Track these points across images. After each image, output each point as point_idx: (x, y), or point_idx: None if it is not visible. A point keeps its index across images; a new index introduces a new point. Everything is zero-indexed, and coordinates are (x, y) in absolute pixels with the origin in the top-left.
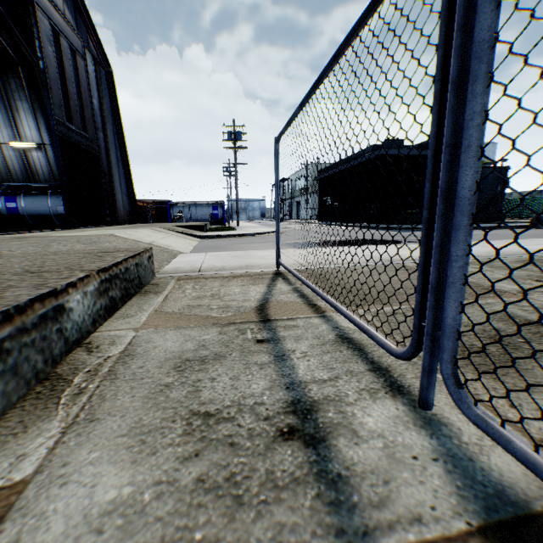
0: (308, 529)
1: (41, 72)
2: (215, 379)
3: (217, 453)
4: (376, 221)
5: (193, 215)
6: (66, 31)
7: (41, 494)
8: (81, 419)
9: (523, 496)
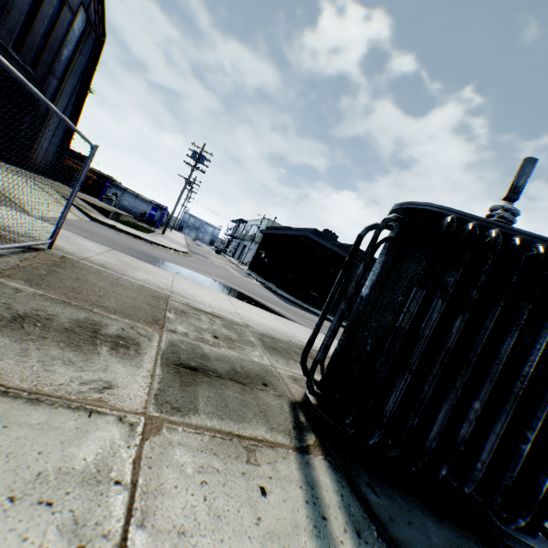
0: None
1: None
2: None
3: None
4: (285, 288)
5: (130, 204)
6: None
7: None
8: None
9: None
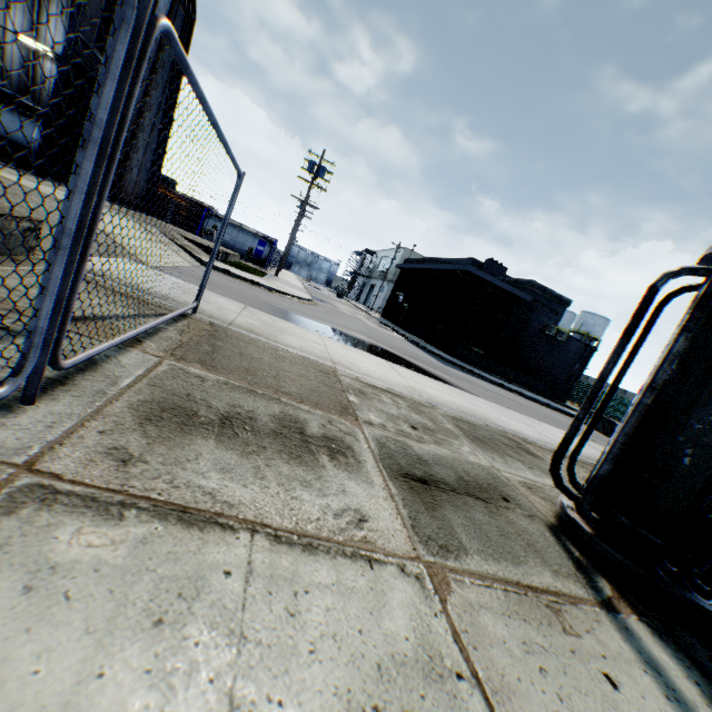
0: None
1: None
2: None
3: None
4: (435, 342)
5: (232, 239)
6: None
7: None
8: None
9: None
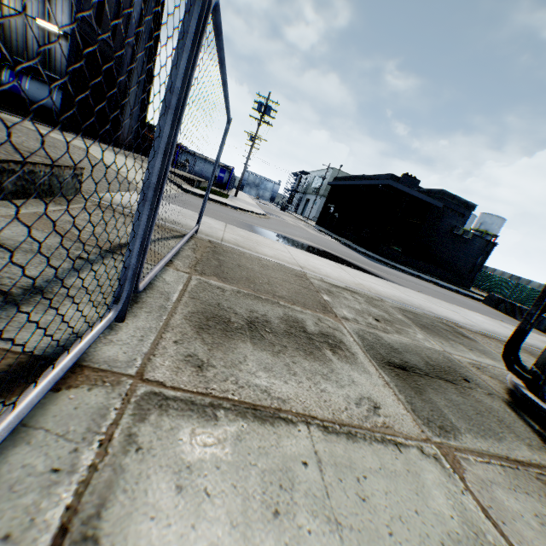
0: None
1: None
2: (5, 258)
3: None
4: (362, 244)
5: (200, 169)
6: None
7: None
8: None
9: (88, 360)
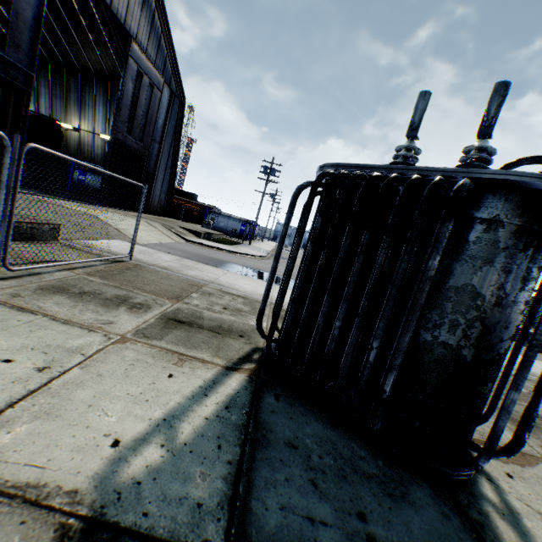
0: None
1: (118, 99)
2: None
3: None
4: None
5: (224, 225)
6: (150, 73)
7: None
8: None
9: None
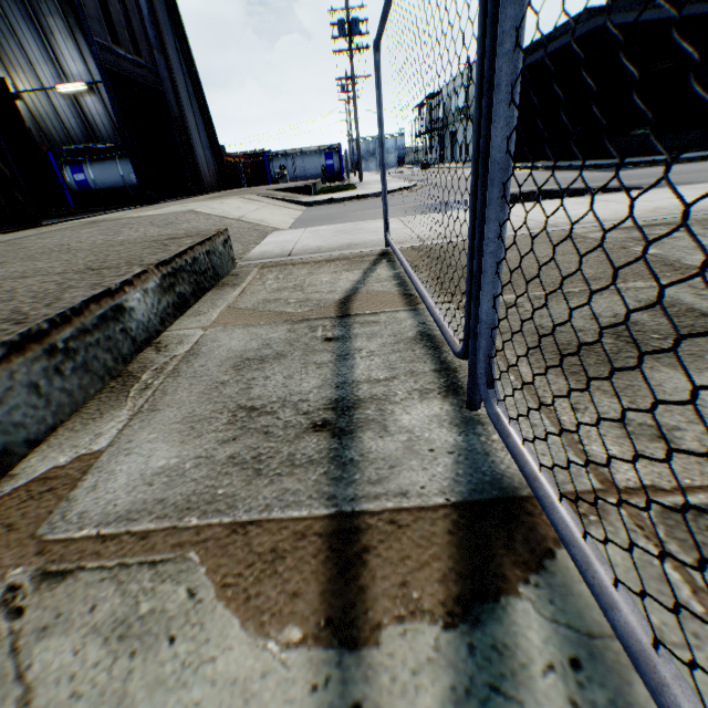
0: (306, 495)
1: None
2: (268, 378)
3: (251, 439)
4: (573, 155)
5: (300, 170)
6: None
7: (112, 460)
8: (145, 409)
9: (517, 485)
